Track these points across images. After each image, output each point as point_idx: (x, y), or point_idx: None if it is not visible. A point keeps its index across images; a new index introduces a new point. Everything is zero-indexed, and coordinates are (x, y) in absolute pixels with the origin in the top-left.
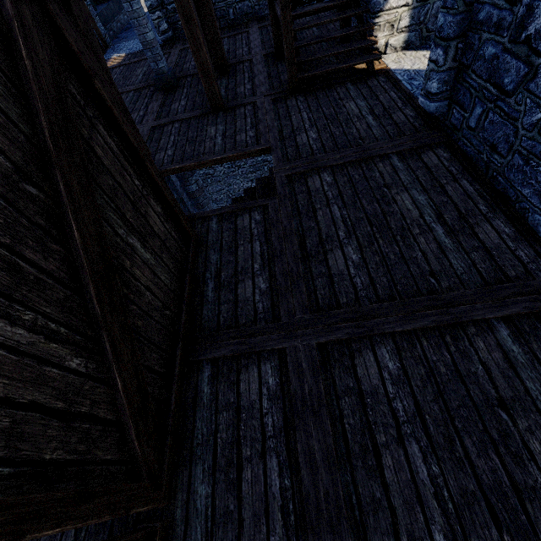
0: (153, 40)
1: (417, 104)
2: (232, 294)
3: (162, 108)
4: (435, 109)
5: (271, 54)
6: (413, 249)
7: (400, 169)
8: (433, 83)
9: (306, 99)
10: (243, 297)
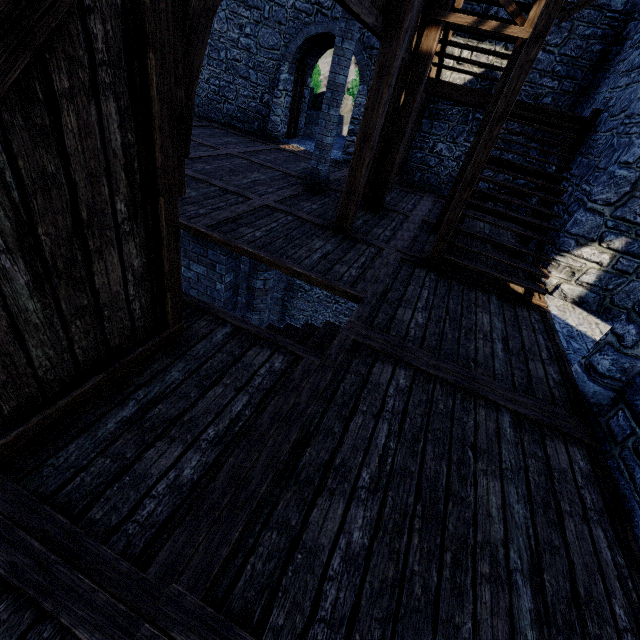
0: (329, 144)
1: (567, 369)
2: (135, 449)
3: (292, 198)
4: (593, 392)
5: (431, 224)
6: (462, 604)
7: (506, 438)
8: (604, 359)
9: (438, 280)
10: (142, 468)
